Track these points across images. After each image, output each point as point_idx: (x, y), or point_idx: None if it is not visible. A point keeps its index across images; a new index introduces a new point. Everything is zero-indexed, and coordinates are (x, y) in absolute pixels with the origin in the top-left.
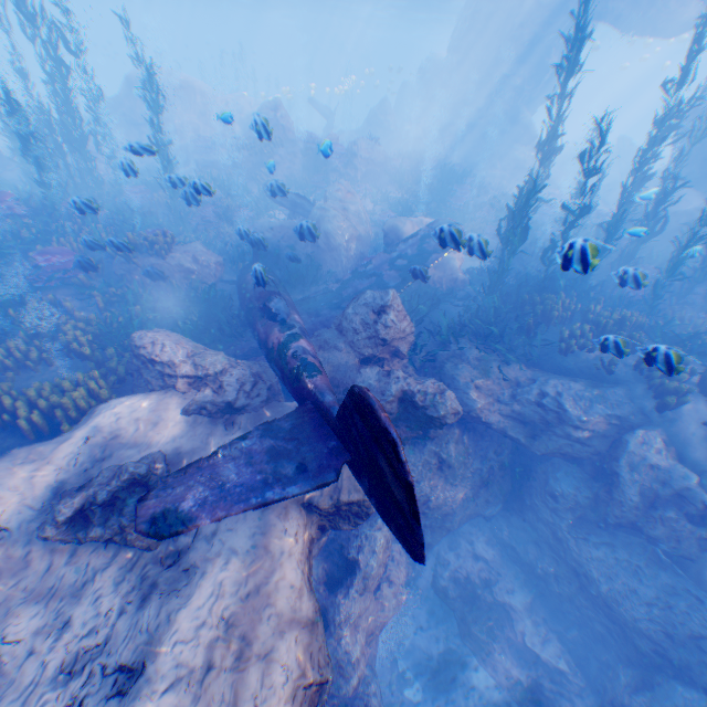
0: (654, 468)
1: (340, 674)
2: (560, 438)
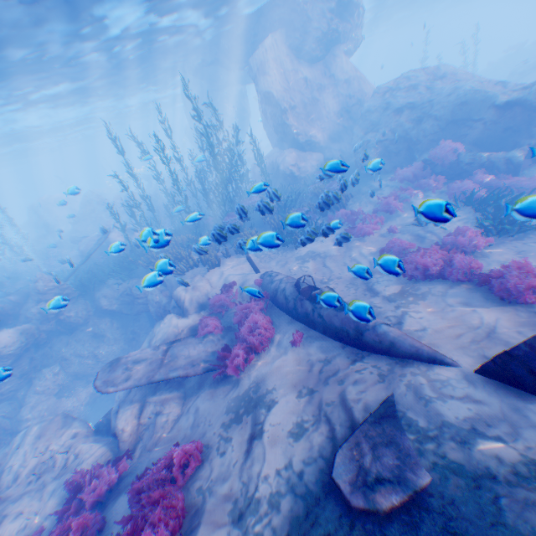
0: (157, 302)
1: (20, 424)
2: (138, 304)
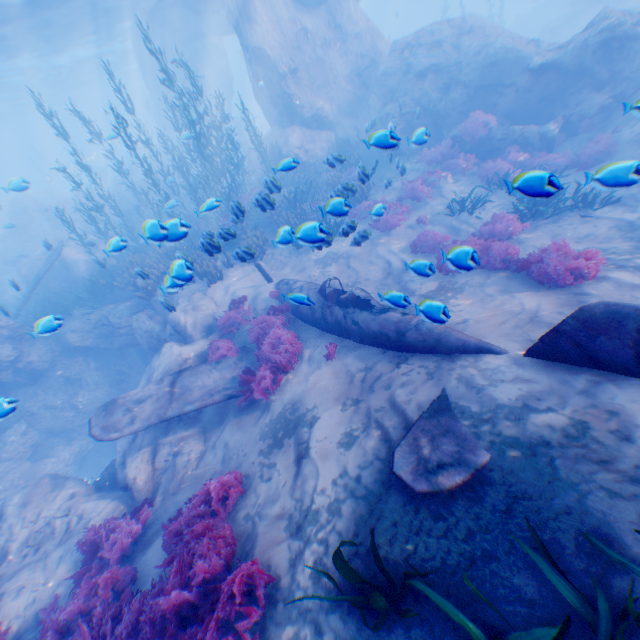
0: (148, 331)
1: None
2: (122, 337)
